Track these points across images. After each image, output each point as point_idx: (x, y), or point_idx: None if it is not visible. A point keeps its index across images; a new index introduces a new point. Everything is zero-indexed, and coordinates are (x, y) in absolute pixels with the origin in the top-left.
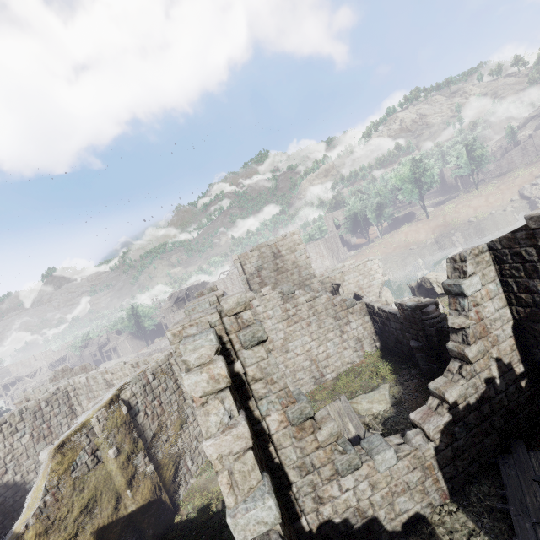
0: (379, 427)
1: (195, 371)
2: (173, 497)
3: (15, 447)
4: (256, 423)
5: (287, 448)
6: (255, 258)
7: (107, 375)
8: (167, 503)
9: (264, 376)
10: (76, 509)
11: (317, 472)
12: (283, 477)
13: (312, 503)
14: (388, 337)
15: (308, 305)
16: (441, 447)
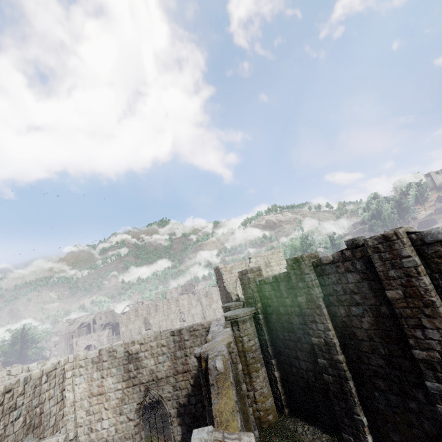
0: None
1: None
2: None
3: (6, 433)
4: None
5: None
6: (253, 264)
7: (133, 345)
8: None
9: None
10: None
11: None
12: None
13: None
14: None
15: None
16: None
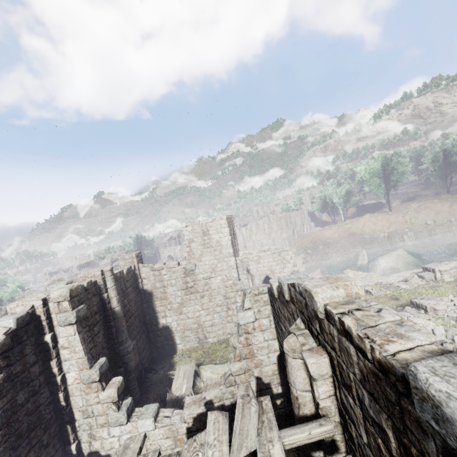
0: None
1: None
2: None
3: None
4: (53, 376)
5: (77, 397)
6: (188, 232)
7: None
8: None
9: (70, 346)
10: None
11: (95, 418)
12: (65, 415)
13: (87, 437)
14: None
15: (204, 281)
16: (193, 429)
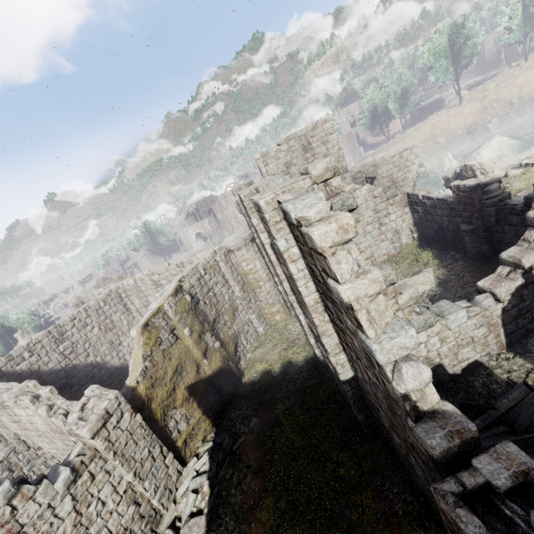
0: (425, 303)
1: (320, 224)
2: (237, 366)
3: (89, 337)
4: None
5: None
6: (283, 153)
7: (154, 276)
8: (234, 370)
9: None
10: (169, 372)
11: None
12: None
13: None
14: (429, 226)
15: None
16: (508, 308)
